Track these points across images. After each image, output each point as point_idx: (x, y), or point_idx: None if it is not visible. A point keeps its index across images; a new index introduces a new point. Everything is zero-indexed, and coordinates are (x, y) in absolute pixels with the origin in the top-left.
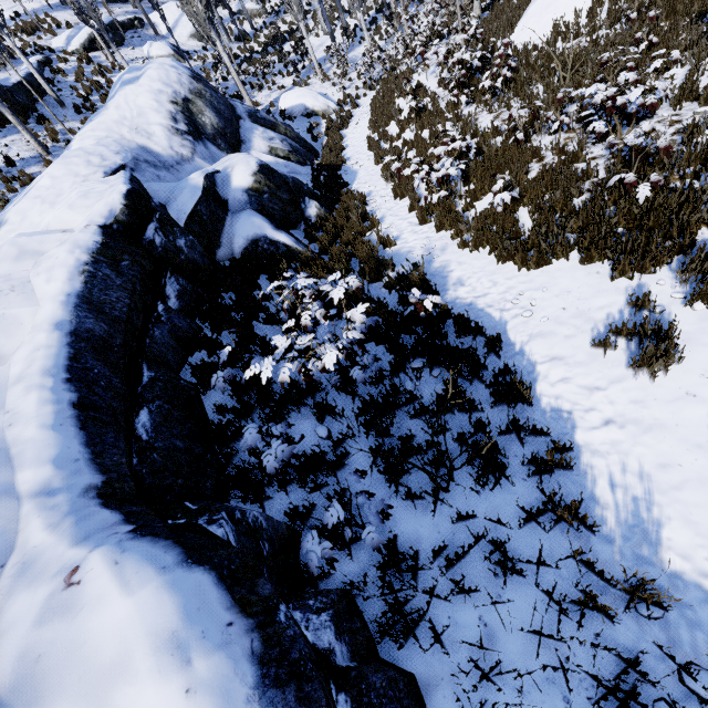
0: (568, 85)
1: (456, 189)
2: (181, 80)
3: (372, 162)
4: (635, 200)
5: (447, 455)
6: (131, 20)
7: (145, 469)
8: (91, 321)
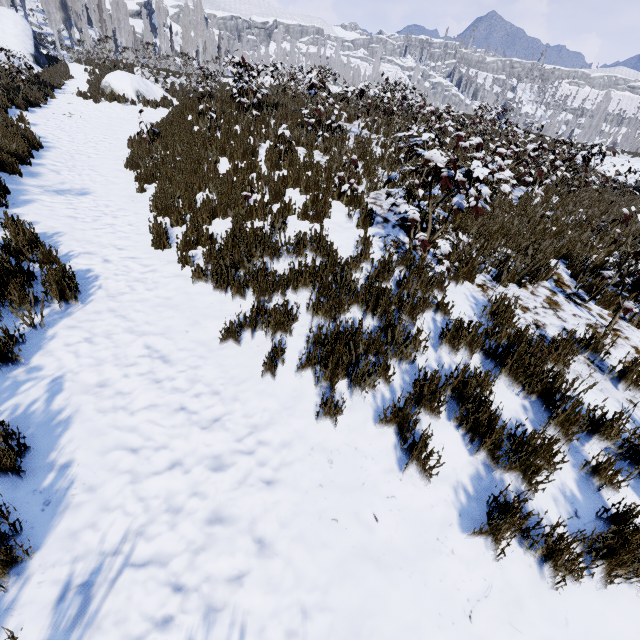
0: None
1: None
2: None
3: None
4: None
5: None
6: None
7: None
8: None
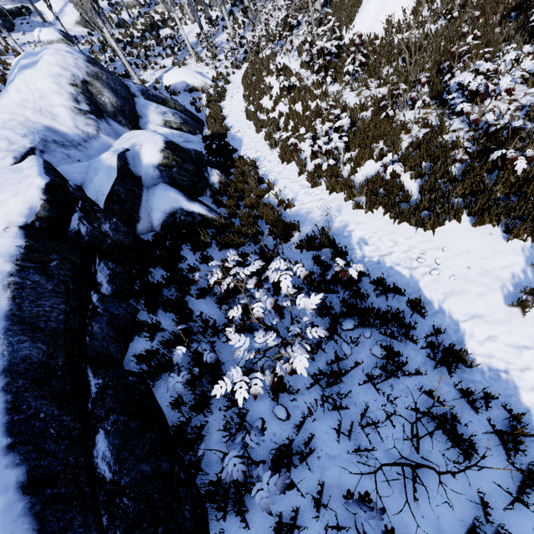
0: (416, 69)
1: (339, 157)
2: (78, 64)
3: (252, 130)
4: (511, 171)
5: (417, 436)
6: (18, 8)
7: (118, 530)
8: (25, 345)
